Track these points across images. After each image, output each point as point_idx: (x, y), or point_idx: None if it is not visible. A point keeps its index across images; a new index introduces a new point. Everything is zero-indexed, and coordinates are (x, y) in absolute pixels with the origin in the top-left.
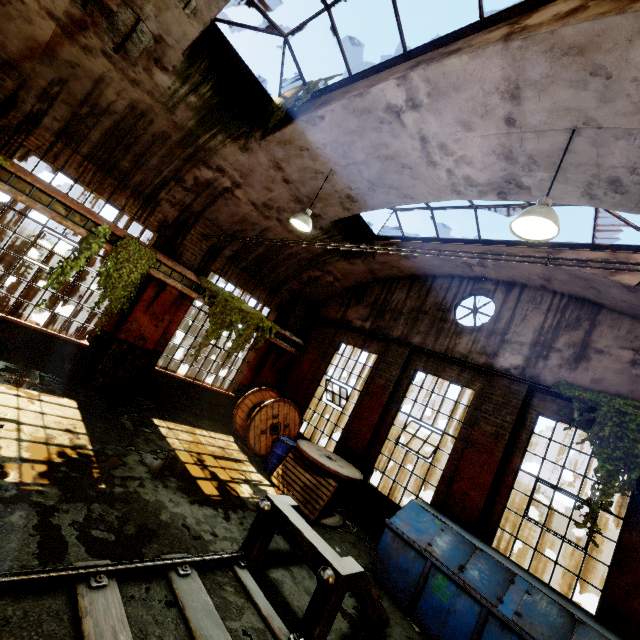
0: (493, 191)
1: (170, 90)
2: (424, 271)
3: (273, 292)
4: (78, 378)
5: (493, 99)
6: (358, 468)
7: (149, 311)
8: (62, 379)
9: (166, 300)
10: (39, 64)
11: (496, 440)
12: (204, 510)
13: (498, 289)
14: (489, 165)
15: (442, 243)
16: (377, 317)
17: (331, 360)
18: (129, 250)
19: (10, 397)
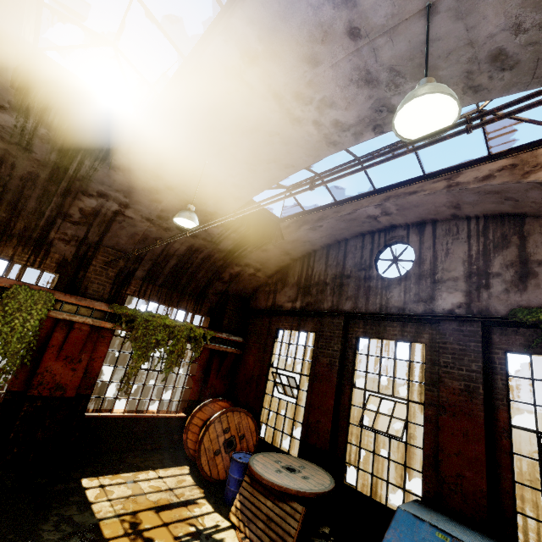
0: (367, 128)
1: (17, 128)
2: (334, 237)
3: (200, 299)
4: None
5: (326, 12)
6: (329, 468)
7: (61, 356)
8: None
9: (77, 339)
10: None
11: (470, 397)
12: None
13: (410, 232)
14: (352, 99)
15: (341, 205)
16: (304, 294)
17: (273, 350)
18: (19, 298)
19: None
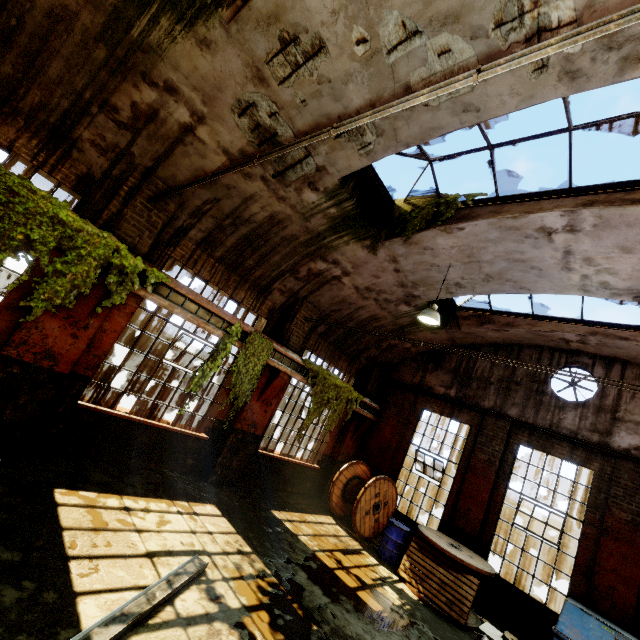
0: (629, 294)
1: (313, 204)
2: (511, 341)
3: (353, 360)
4: (196, 471)
5: None
6: (473, 551)
7: (261, 398)
8: (186, 476)
9: (277, 386)
10: (200, 188)
11: (635, 529)
12: (391, 636)
13: (596, 363)
14: (636, 277)
15: (537, 320)
16: (462, 385)
17: (416, 428)
18: (254, 344)
19: (177, 517)
